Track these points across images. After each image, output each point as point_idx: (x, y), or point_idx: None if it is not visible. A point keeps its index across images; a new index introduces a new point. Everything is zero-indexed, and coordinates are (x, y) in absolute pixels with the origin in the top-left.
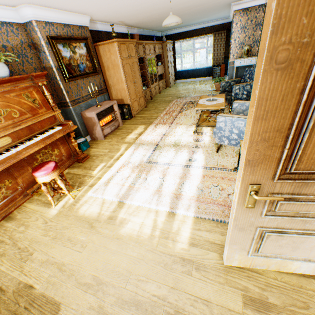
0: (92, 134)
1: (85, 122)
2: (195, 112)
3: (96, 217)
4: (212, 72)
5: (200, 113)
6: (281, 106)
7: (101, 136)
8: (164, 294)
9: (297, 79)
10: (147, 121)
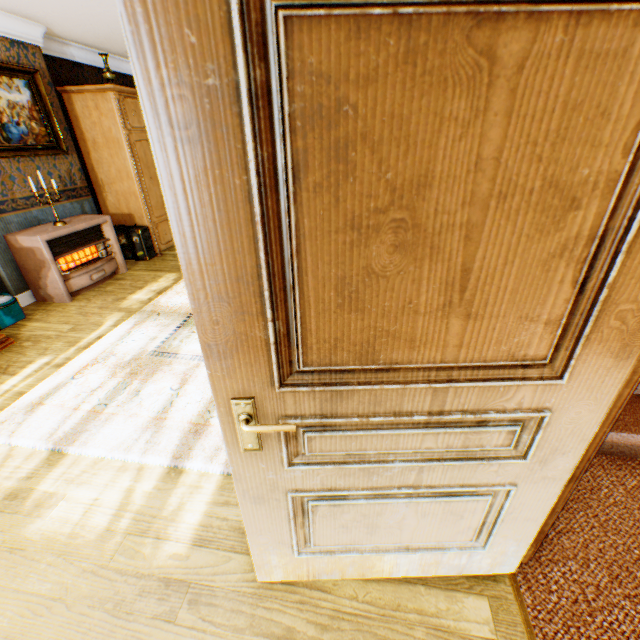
0: (38, 287)
1: (19, 259)
2: None
3: None
4: None
5: None
6: (224, 224)
7: (62, 292)
8: None
9: (232, 169)
10: None
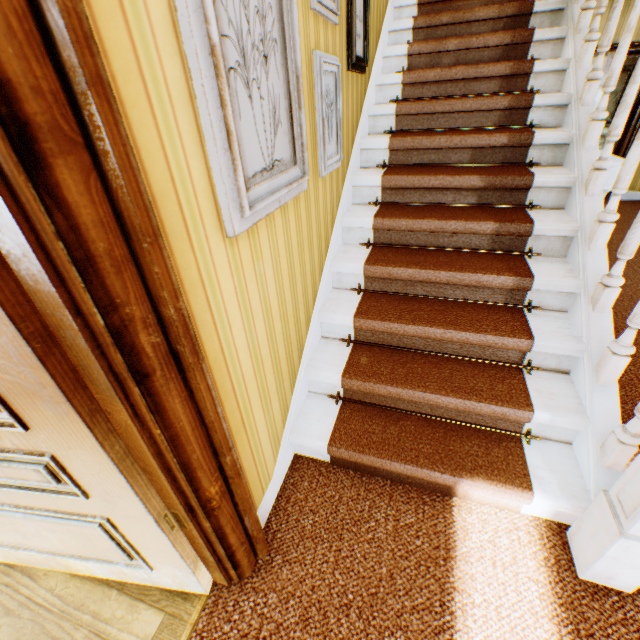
0: None
1: None
2: None
3: None
4: None
5: None
6: None
7: None
8: None
9: None
10: None
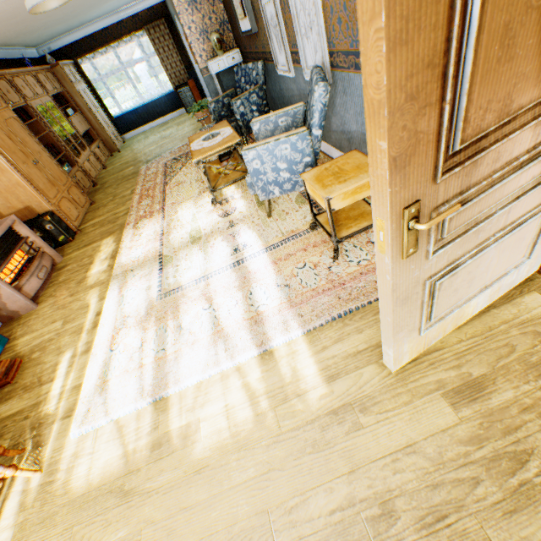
0: None
1: None
2: (192, 173)
3: (123, 467)
4: (181, 99)
5: (204, 169)
6: None
7: (24, 302)
8: (346, 494)
9: None
10: (113, 227)
